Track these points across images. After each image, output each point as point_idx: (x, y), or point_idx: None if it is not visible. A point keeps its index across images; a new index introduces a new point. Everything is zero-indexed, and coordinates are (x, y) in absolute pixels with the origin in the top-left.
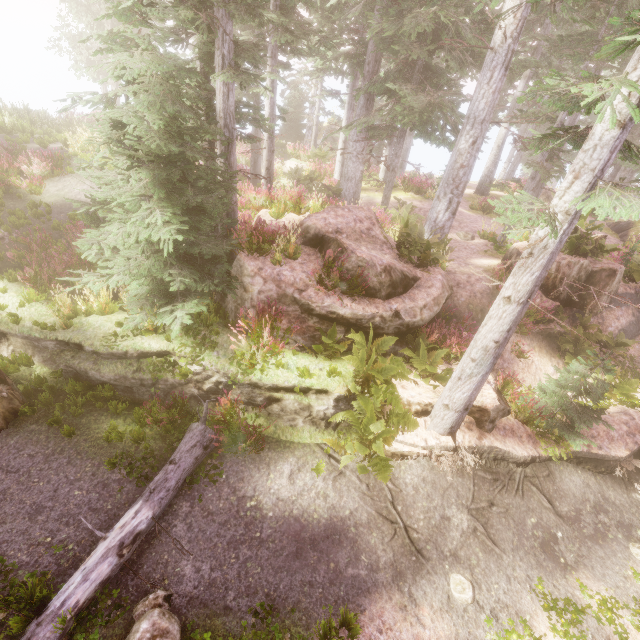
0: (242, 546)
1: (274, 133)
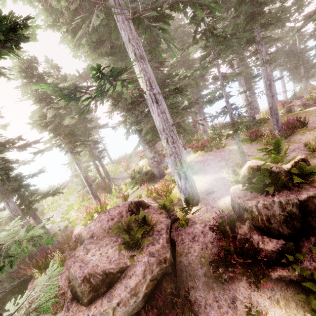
0: None
1: (87, 178)
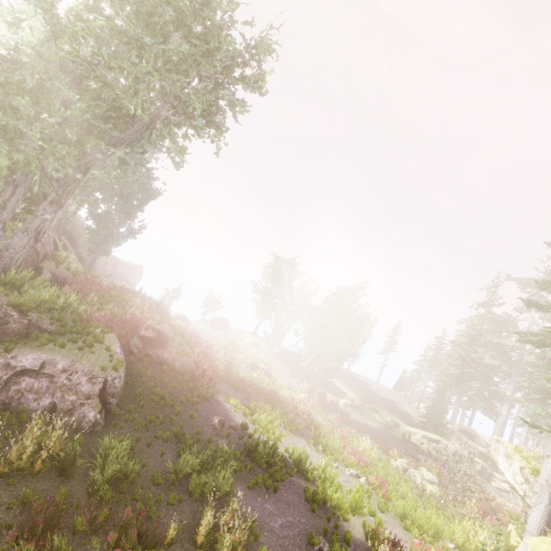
0: None
1: None
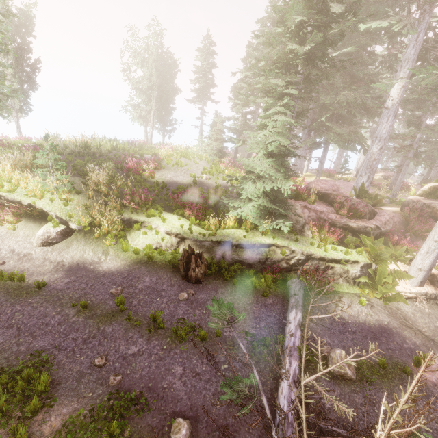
0: (346, 333)
1: None
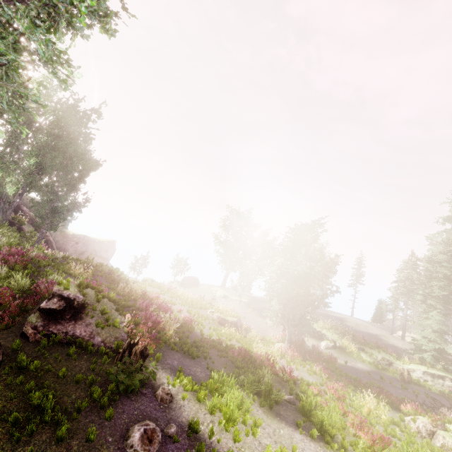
0: None
1: None
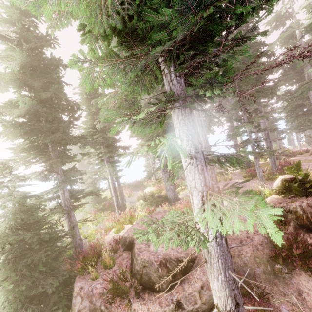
0: None
1: (116, 188)
